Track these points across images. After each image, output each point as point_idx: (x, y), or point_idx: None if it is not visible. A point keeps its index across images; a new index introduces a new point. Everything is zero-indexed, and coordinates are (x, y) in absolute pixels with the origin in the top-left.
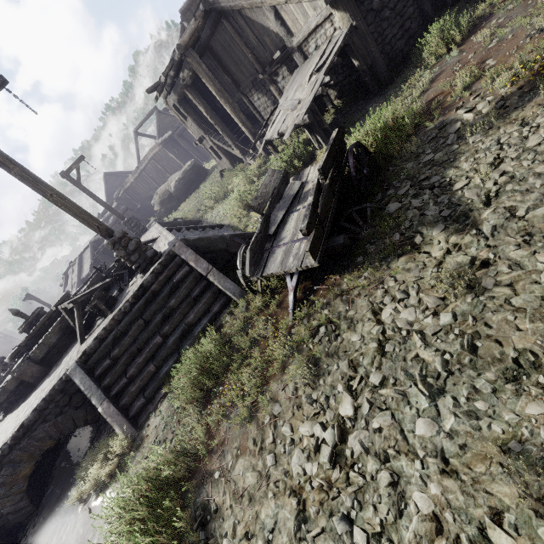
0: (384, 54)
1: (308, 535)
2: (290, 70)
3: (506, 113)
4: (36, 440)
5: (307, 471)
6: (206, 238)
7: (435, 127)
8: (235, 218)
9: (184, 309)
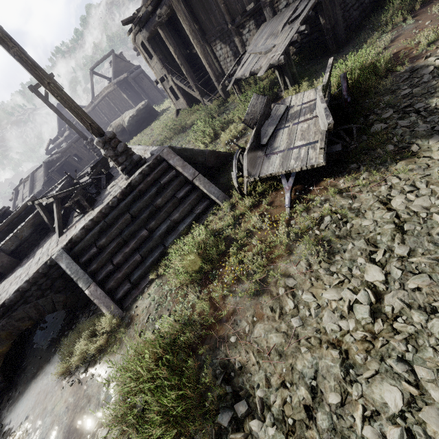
0: (344, 19)
1: (360, 378)
2: (257, 24)
3: None
4: (15, 320)
5: (342, 327)
6: (190, 150)
7: (406, 71)
8: (200, 144)
9: (169, 208)
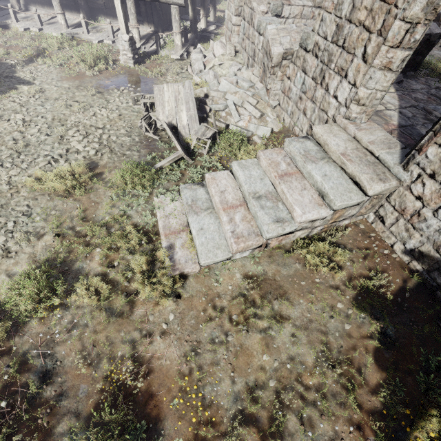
0: None
1: (27, 132)
2: None
3: (27, 64)
4: None
5: (16, 127)
6: None
7: None
8: None
9: None
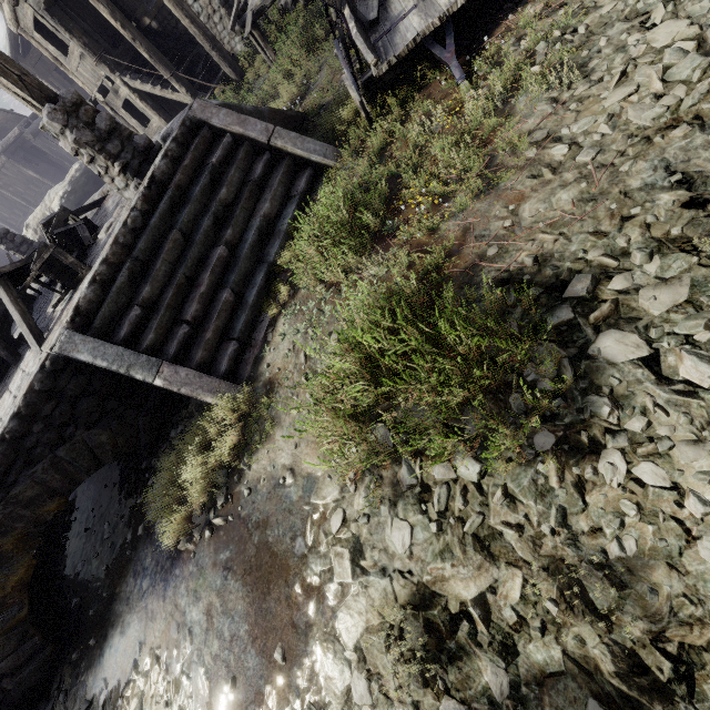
0: None
1: None
2: None
3: None
4: (21, 506)
5: (668, 104)
6: (236, 107)
7: None
8: None
9: (247, 202)
